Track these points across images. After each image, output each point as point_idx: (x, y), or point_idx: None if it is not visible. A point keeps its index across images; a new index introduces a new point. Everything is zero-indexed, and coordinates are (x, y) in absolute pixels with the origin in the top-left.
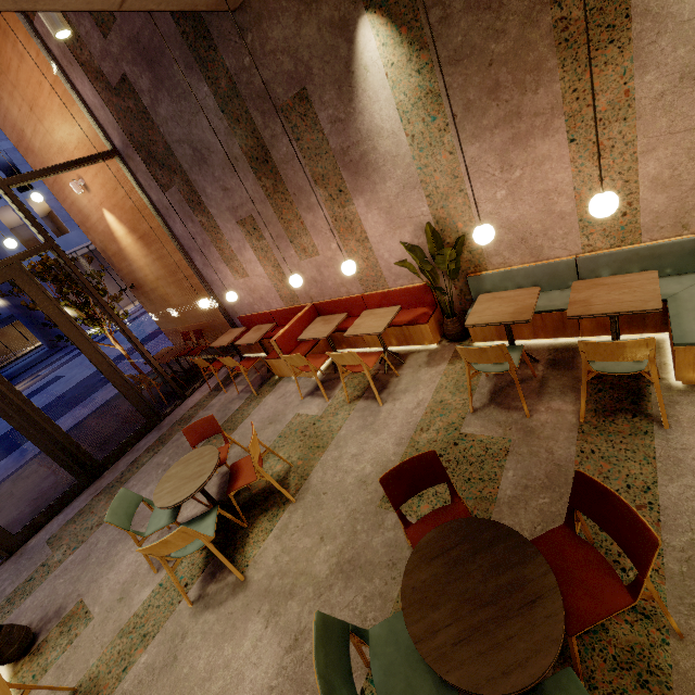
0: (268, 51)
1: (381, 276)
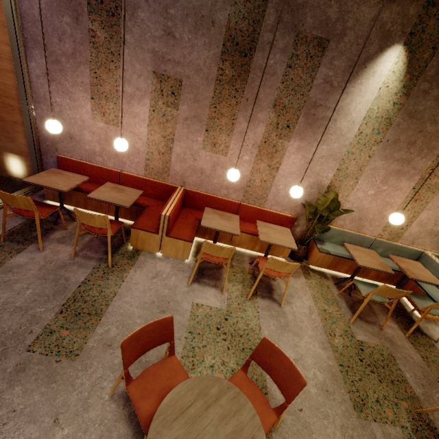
0: None
1: (265, 197)
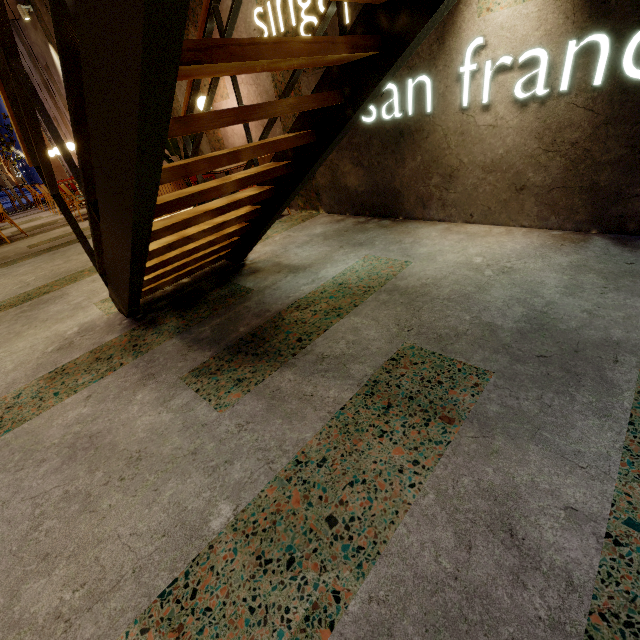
0: (33, 42)
1: None
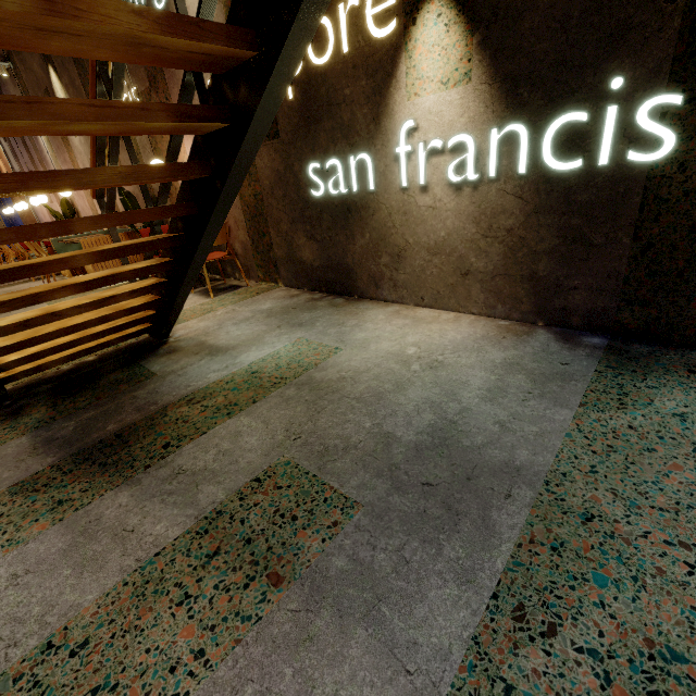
0: None
1: None
